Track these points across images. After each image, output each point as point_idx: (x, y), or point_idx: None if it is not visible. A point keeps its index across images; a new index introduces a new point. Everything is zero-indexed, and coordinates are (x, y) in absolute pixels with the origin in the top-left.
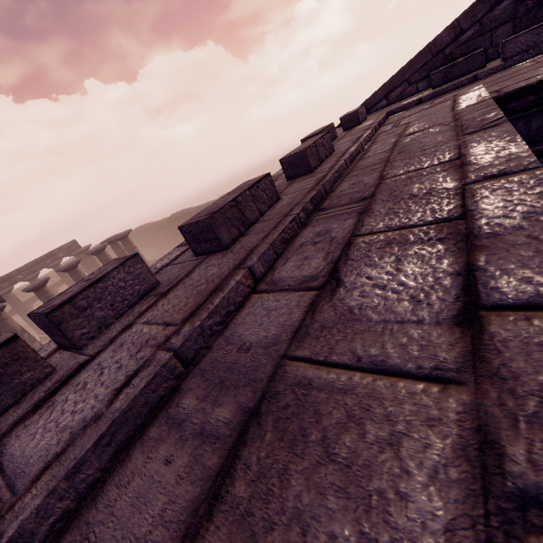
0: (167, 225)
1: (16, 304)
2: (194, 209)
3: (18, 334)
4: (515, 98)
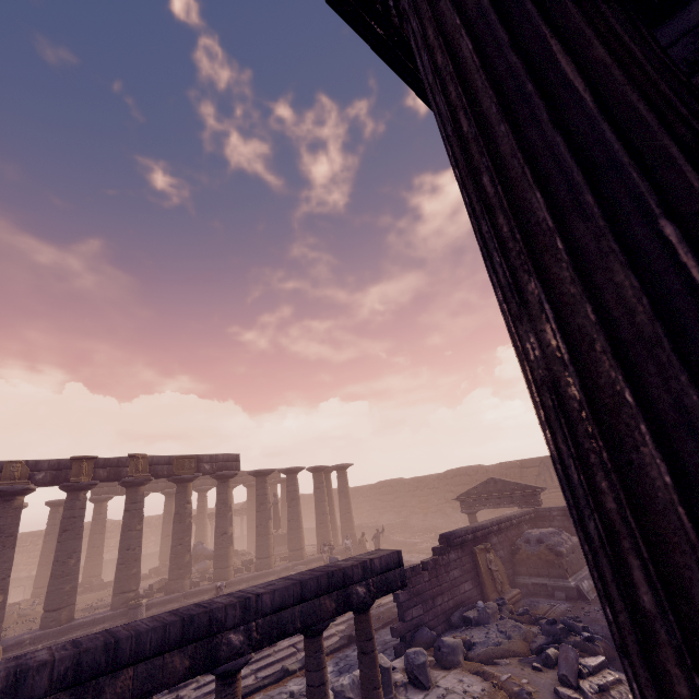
0: (369, 491)
1: (203, 505)
2: (410, 478)
3: (227, 507)
4: None
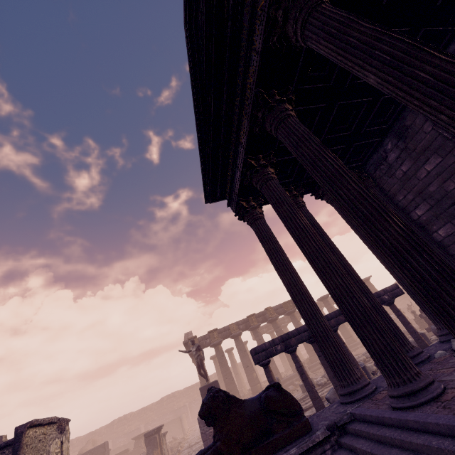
0: None
1: None
2: None
3: None
4: None
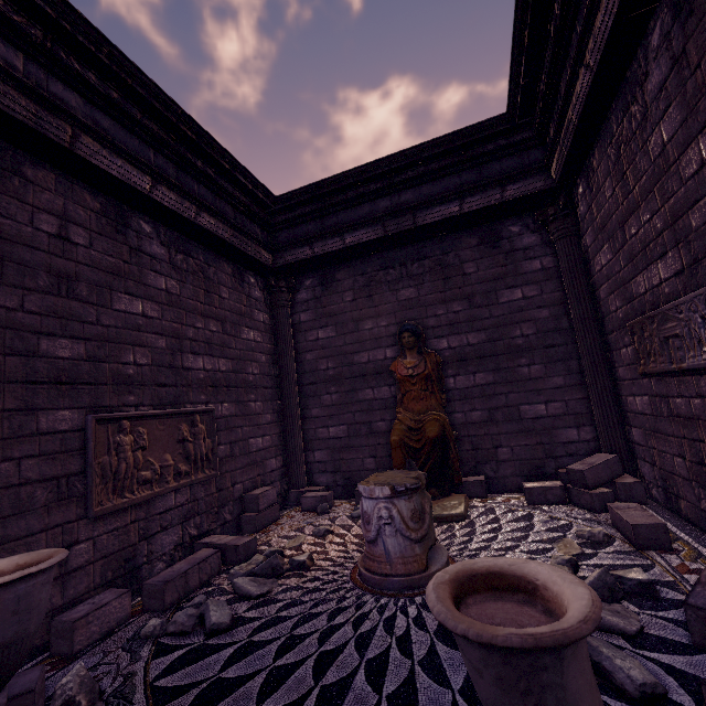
0: None
1: None
2: None
3: None
4: (288, 202)
